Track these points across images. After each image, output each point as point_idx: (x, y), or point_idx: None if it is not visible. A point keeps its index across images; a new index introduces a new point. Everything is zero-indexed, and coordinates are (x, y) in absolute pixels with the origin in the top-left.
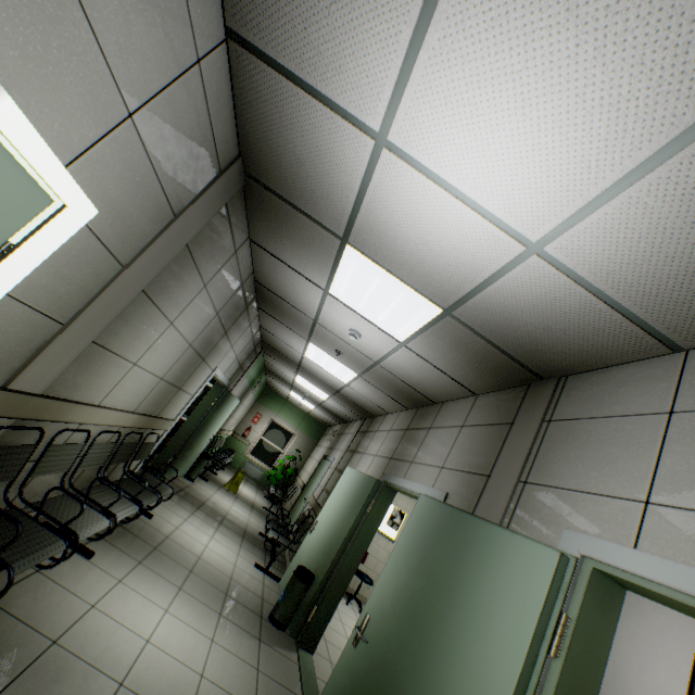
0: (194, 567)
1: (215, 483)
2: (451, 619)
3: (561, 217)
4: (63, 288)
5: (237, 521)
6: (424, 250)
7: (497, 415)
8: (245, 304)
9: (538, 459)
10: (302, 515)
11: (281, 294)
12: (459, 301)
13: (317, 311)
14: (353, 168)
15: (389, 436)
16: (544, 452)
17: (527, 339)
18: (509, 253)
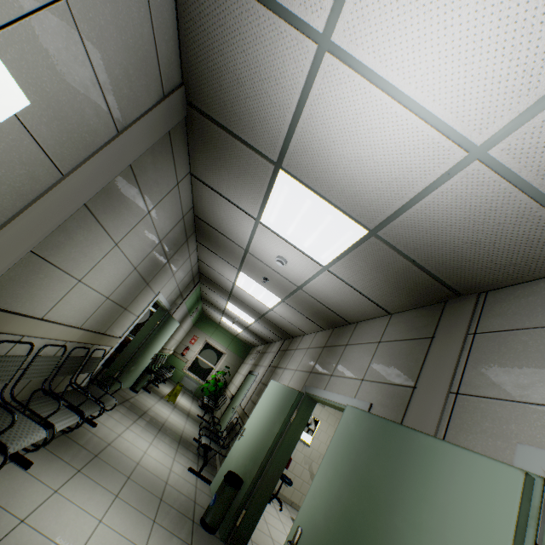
0: (132, 473)
1: (157, 395)
2: (395, 542)
3: (517, 111)
4: None
5: (174, 428)
6: (356, 167)
7: (415, 330)
8: (186, 237)
9: (468, 371)
10: (231, 422)
11: (217, 227)
12: (386, 220)
13: (248, 240)
14: (292, 82)
15: (307, 353)
16: (474, 363)
17: (451, 255)
18: (448, 161)
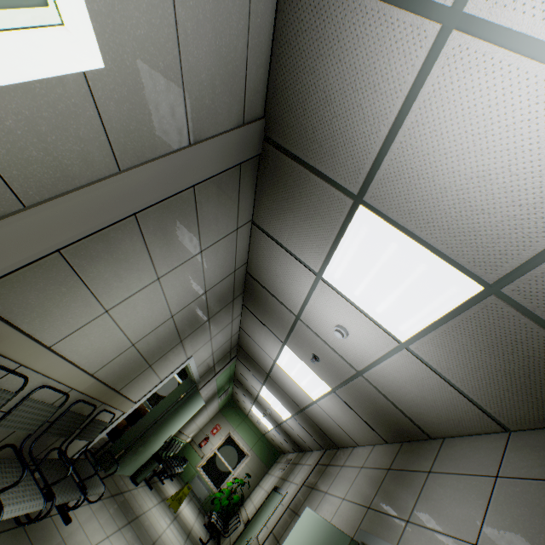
0: None
1: (158, 494)
2: None
3: None
4: (36, 151)
5: None
6: (478, 187)
7: None
8: (233, 295)
9: None
10: None
11: (269, 286)
12: (520, 268)
13: (302, 303)
14: (396, 83)
15: (361, 474)
16: None
17: None
18: None
